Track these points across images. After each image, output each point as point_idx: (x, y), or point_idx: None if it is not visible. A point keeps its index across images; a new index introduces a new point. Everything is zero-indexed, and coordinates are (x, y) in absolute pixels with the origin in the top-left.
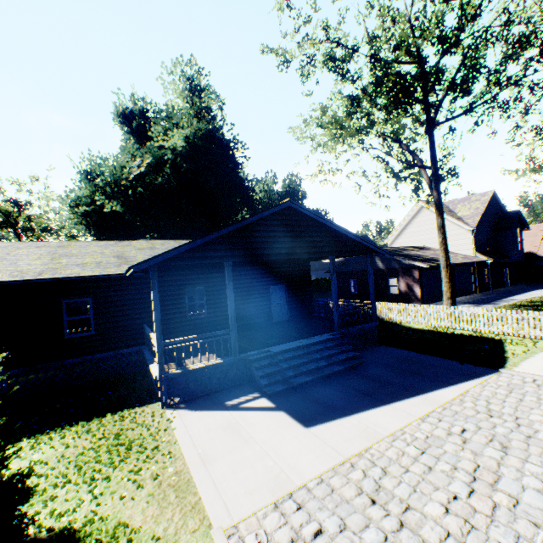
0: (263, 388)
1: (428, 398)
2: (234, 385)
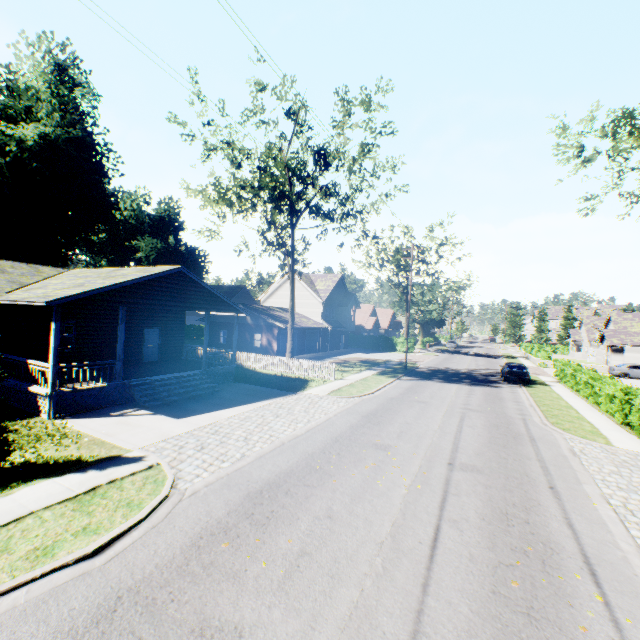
0: (143, 404)
1: (254, 405)
2: (115, 405)
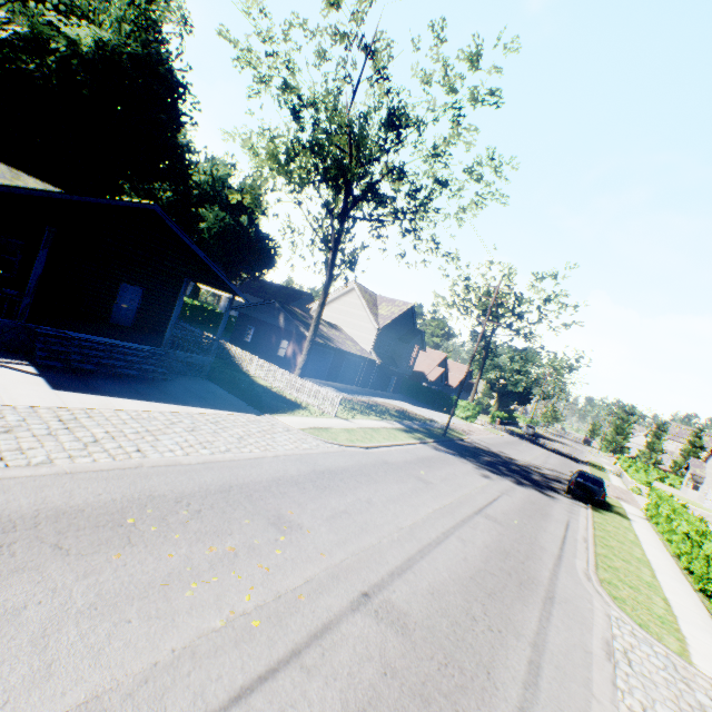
0: (38, 360)
1: (186, 408)
2: (6, 350)
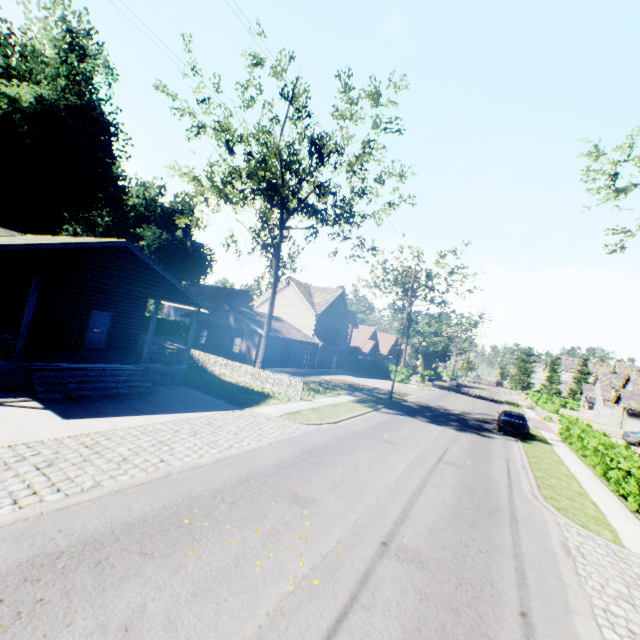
0: (39, 394)
1: (180, 415)
2: (5, 390)
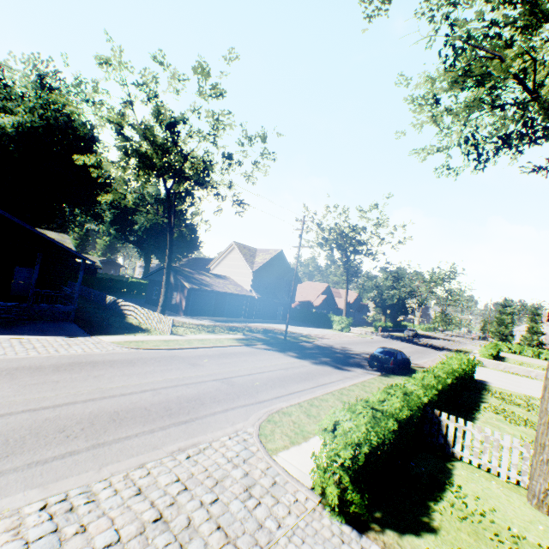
0: None
1: (13, 336)
2: None
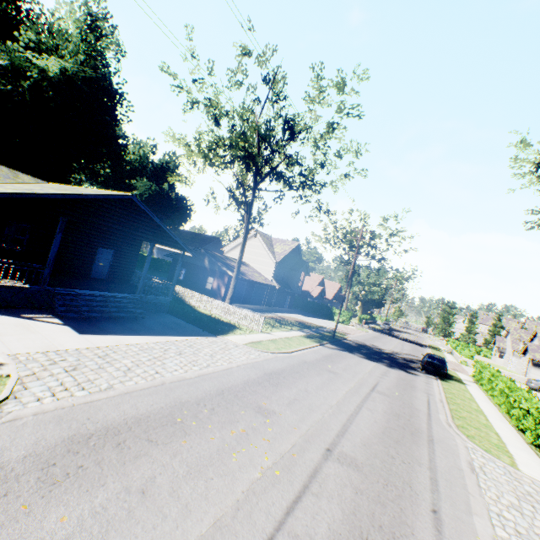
0: (59, 313)
1: (167, 338)
2: (33, 307)
